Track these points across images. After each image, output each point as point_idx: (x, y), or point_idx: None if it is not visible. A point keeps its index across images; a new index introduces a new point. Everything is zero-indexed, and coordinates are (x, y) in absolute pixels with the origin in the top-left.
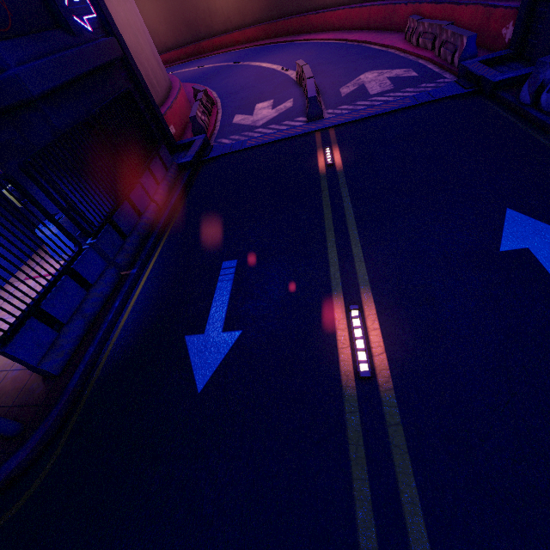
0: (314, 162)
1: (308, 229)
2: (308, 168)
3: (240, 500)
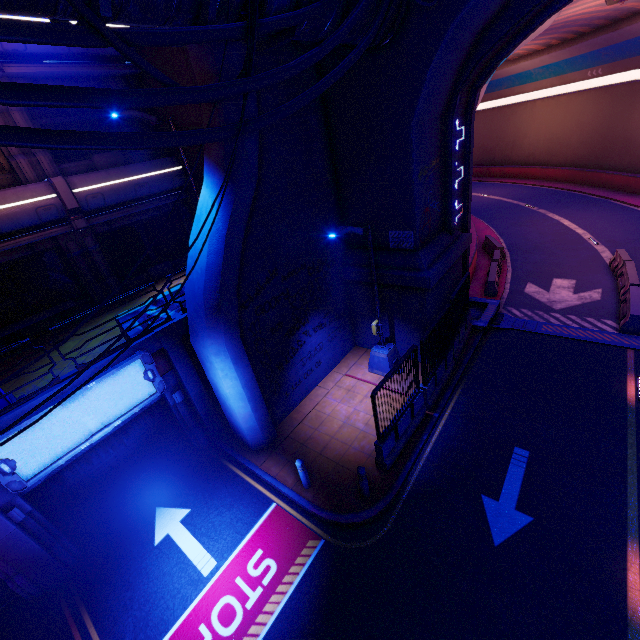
0: (622, 387)
1: (606, 459)
2: (613, 390)
3: (530, 639)
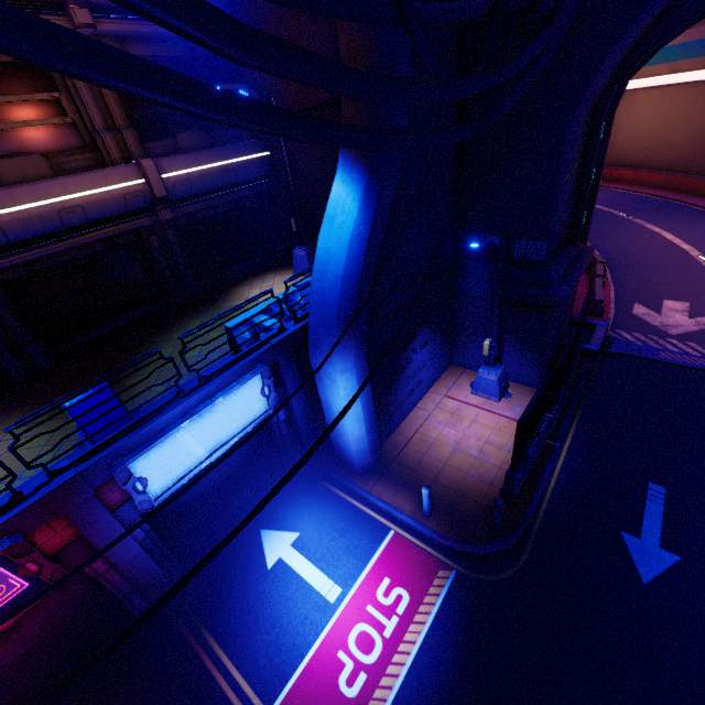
0: None
1: None
2: None
3: (697, 677)
